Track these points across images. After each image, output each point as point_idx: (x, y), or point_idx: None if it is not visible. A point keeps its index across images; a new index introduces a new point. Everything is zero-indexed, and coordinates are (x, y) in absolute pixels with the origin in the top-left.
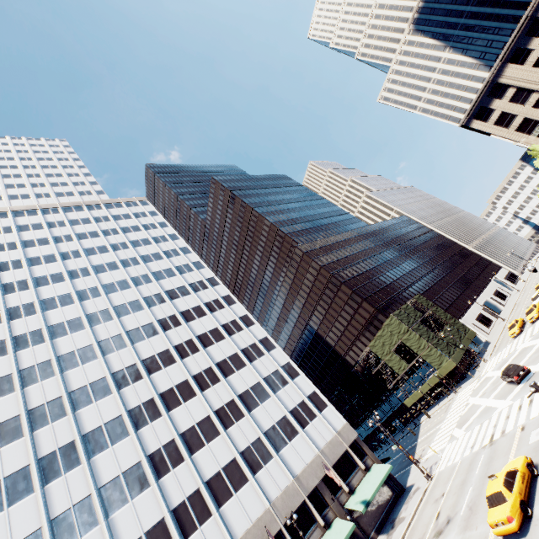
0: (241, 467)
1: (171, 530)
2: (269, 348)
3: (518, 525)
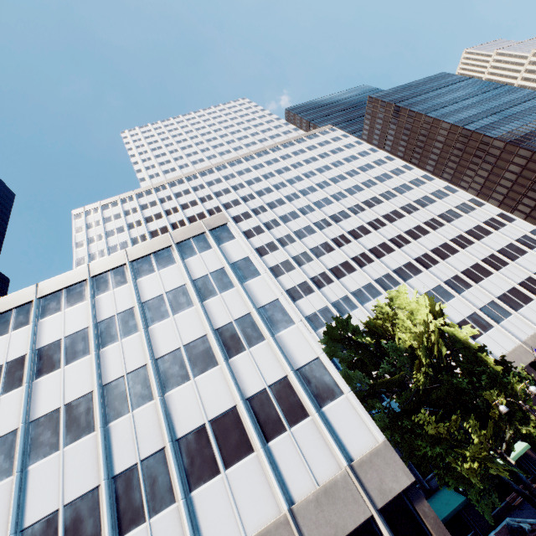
0: (522, 292)
1: (484, 318)
2: (508, 220)
3: None
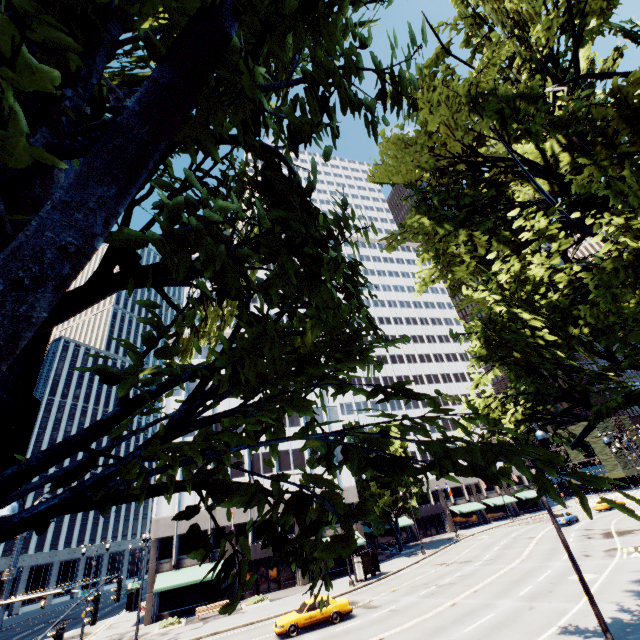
0: None
1: None
2: None
3: (603, 508)
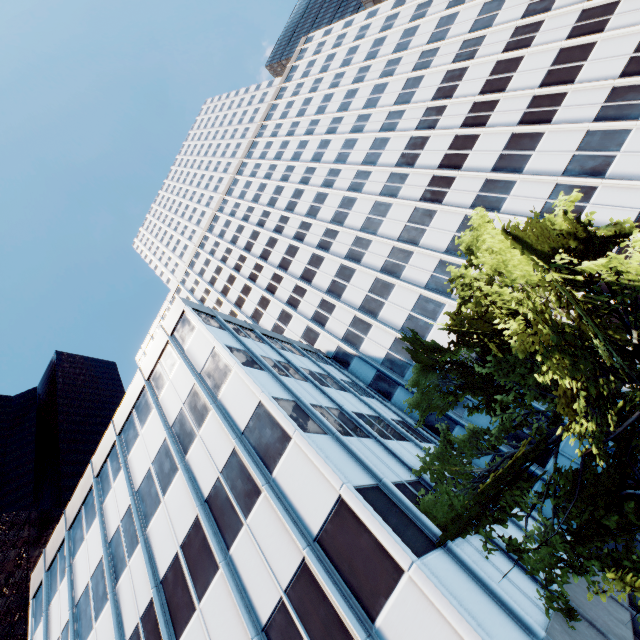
0: None
1: None
2: None
3: None
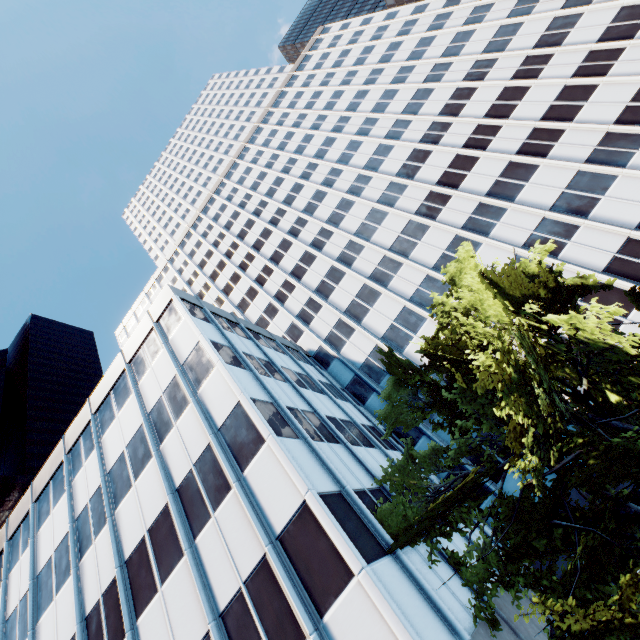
0: None
1: None
2: None
3: None
